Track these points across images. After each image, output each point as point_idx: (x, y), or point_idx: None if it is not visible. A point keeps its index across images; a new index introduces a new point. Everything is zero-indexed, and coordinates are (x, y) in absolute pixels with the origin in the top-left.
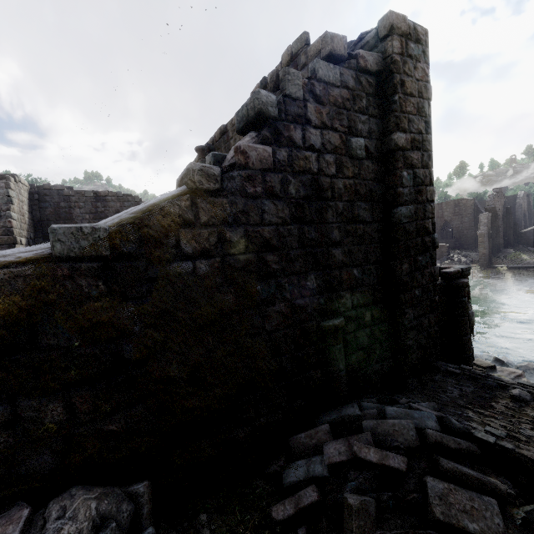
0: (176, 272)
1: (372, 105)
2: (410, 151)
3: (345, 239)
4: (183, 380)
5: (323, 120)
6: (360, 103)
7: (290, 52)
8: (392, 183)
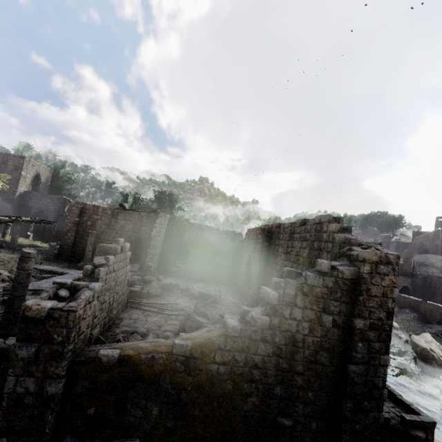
0: (210, 369)
1: (345, 296)
2: (368, 330)
3: (306, 372)
4: (199, 418)
5: (305, 304)
6: (335, 295)
7: (319, 219)
8: (350, 346)
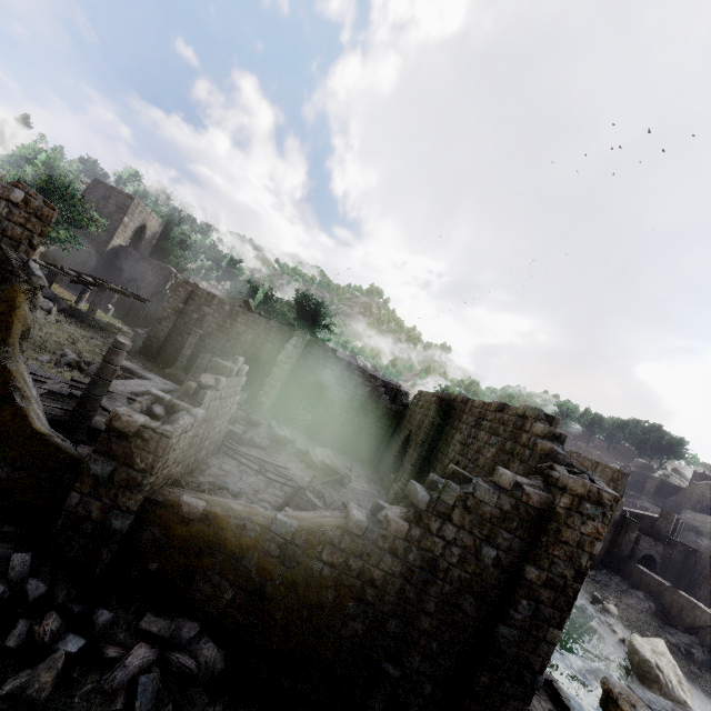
0: (312, 565)
1: (523, 529)
2: (542, 587)
3: (438, 614)
4: (279, 624)
5: (464, 523)
6: (510, 524)
7: (524, 411)
8: (509, 600)
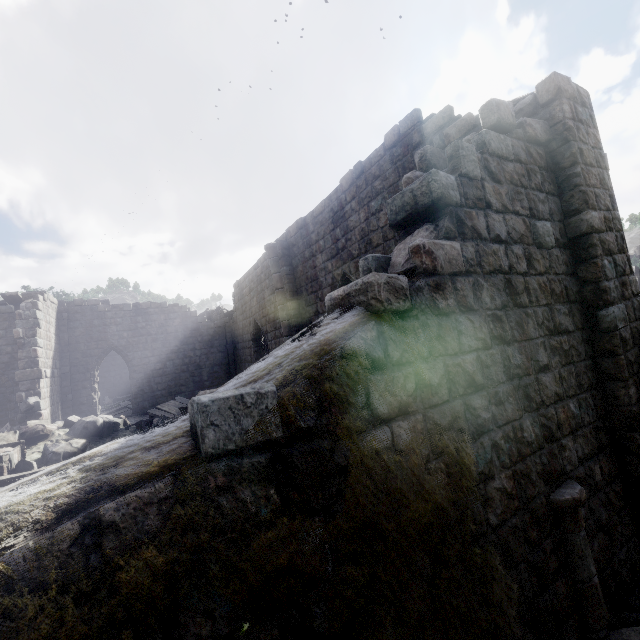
0: (372, 449)
1: (547, 180)
2: (605, 233)
3: (552, 360)
4: None
5: (503, 202)
6: (535, 179)
7: (397, 132)
8: (590, 275)
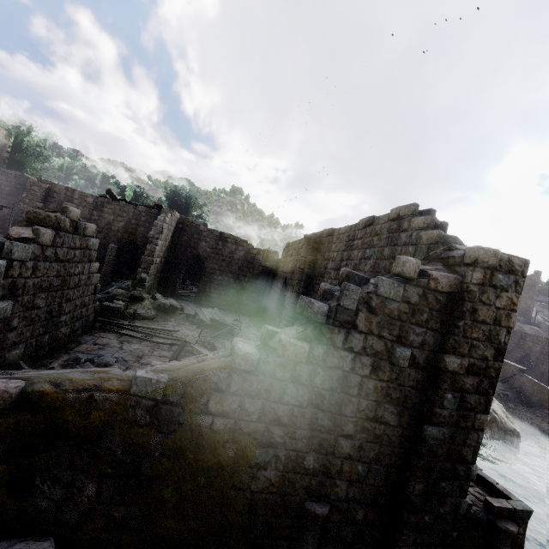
0: (198, 423)
1: (434, 319)
2: (464, 375)
3: (358, 434)
4: (171, 503)
5: (371, 328)
6: (420, 317)
7: (398, 212)
8: (432, 398)
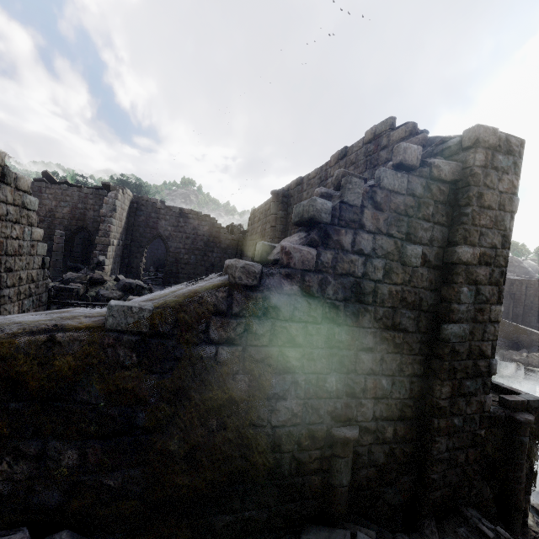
0: (199, 355)
1: (440, 213)
2: (477, 266)
3: (378, 346)
4: (179, 456)
5: (378, 226)
6: (426, 211)
7: (374, 132)
8: (448, 295)
